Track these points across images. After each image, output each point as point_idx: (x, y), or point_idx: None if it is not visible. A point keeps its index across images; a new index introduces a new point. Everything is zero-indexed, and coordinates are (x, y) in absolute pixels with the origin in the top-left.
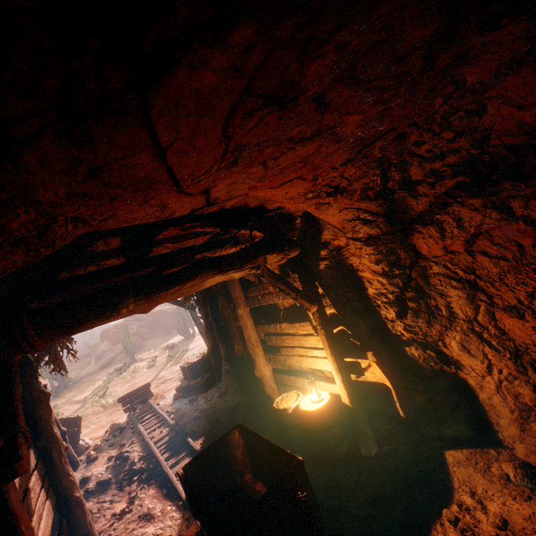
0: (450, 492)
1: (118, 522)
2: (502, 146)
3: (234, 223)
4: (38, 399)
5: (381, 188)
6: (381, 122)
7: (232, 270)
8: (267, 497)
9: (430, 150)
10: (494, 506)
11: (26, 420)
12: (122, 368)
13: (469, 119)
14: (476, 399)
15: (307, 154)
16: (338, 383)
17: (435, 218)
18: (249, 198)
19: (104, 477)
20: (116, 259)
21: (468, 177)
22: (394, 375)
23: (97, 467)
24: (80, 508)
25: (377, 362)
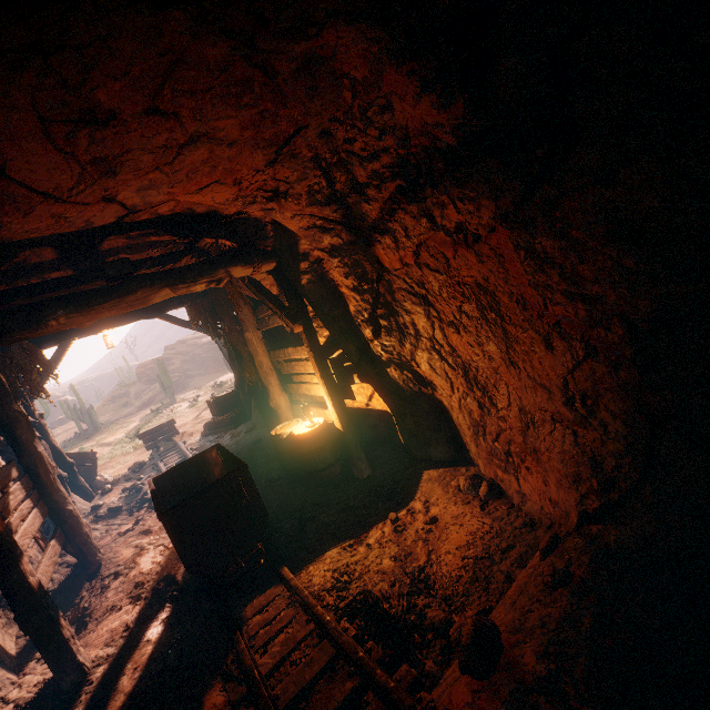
0: (409, 502)
1: (121, 537)
2: (421, 147)
3: (190, 231)
4: (15, 420)
5: (330, 192)
6: (274, 123)
7: (183, 284)
8: (203, 490)
9: (364, 148)
10: (437, 510)
11: (7, 439)
12: (160, 409)
13: (385, 115)
14: (452, 420)
15: (205, 159)
16: (330, 407)
17: (388, 226)
18: (189, 204)
19: (115, 505)
20: (62, 272)
21: (404, 180)
22: (388, 400)
23: (110, 498)
24: (75, 520)
25: (372, 386)
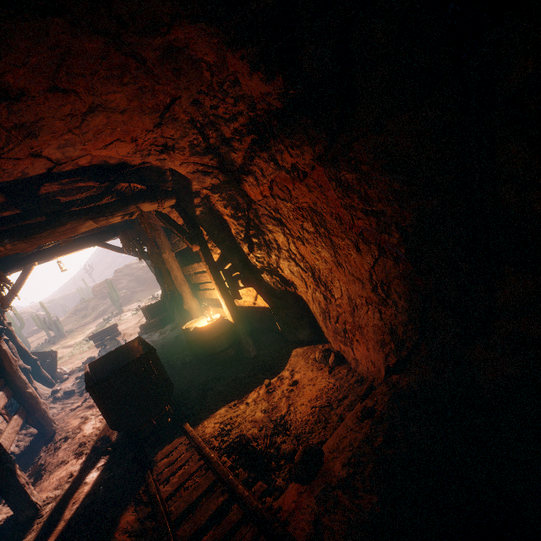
0: (280, 371)
1: (72, 412)
2: (263, 110)
3: (107, 177)
4: None
5: (206, 145)
6: (153, 95)
7: (103, 217)
8: (121, 368)
9: (225, 112)
10: (299, 376)
11: None
12: (110, 318)
13: (236, 88)
14: (310, 310)
15: (105, 123)
16: (224, 306)
17: (250, 169)
18: (103, 157)
19: (69, 389)
20: (12, 211)
21: (256, 135)
22: (266, 298)
23: (66, 384)
24: (34, 400)
25: (254, 289)
